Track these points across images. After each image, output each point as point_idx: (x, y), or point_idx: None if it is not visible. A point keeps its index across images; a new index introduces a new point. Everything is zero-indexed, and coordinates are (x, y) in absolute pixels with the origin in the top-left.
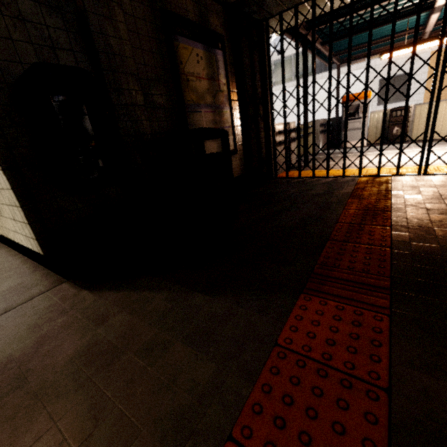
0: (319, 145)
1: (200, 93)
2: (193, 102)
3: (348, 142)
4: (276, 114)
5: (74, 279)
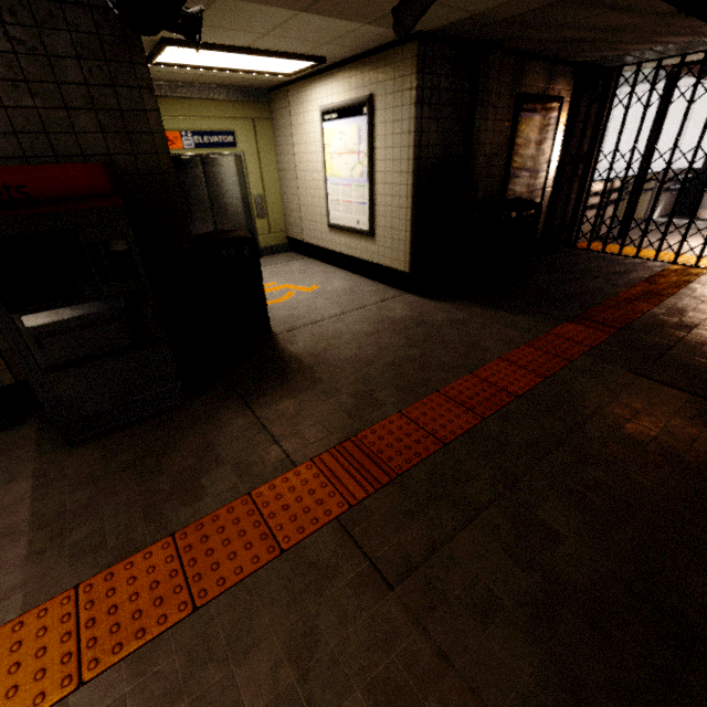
0: (656, 209)
1: (525, 159)
2: (516, 169)
3: (673, 223)
4: (610, 136)
5: (412, 293)
